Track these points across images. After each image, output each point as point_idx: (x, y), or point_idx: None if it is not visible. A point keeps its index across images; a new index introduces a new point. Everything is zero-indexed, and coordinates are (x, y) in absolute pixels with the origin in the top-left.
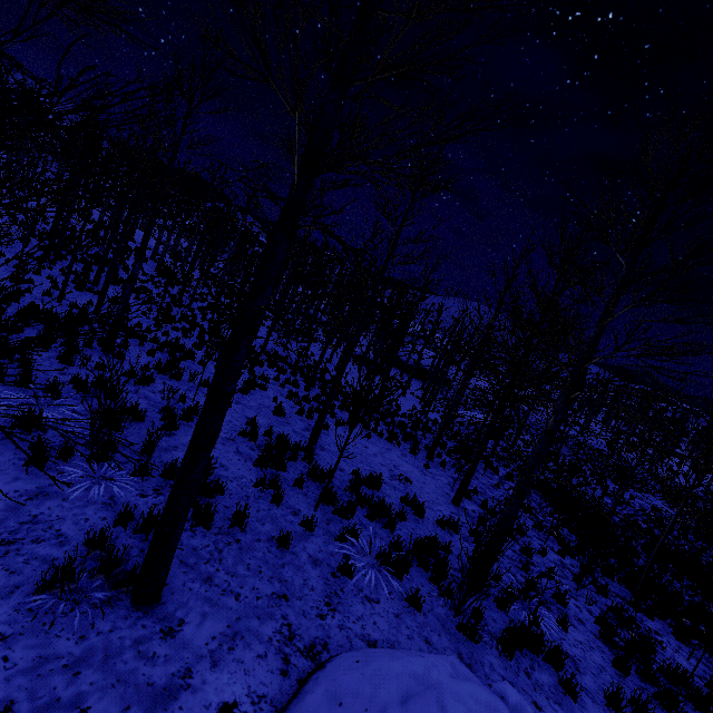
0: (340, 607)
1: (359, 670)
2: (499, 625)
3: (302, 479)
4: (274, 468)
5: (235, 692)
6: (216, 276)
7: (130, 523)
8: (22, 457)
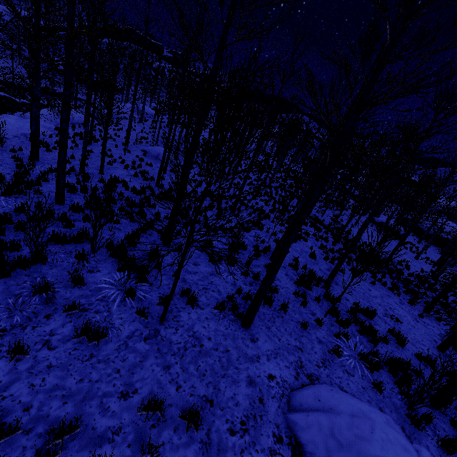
0: (329, 367)
1: (331, 392)
2: (447, 434)
3: (319, 298)
4: (305, 287)
5: (275, 373)
6: (285, 165)
7: (241, 294)
8: (207, 258)
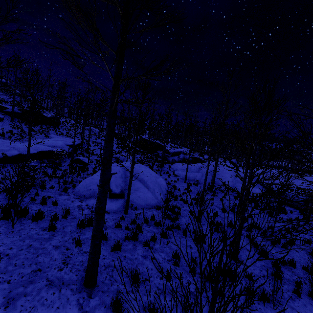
0: None
1: None
2: None
3: None
4: None
5: None
6: None
7: None
8: None
